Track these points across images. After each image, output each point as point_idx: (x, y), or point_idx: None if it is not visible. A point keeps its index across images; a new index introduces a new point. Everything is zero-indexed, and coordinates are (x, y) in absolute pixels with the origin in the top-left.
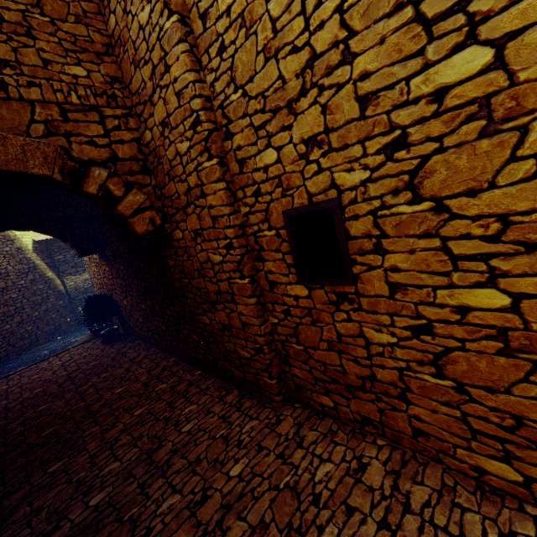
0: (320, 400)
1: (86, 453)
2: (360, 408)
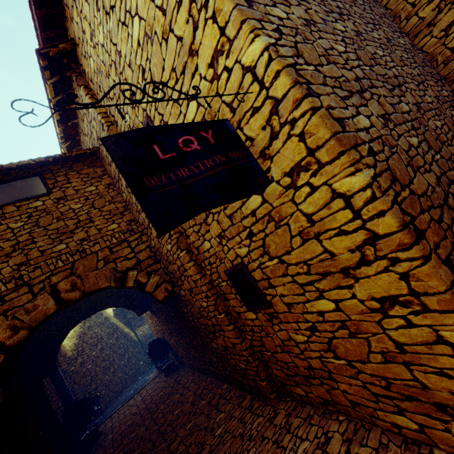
0: (297, 391)
1: None
2: (318, 392)
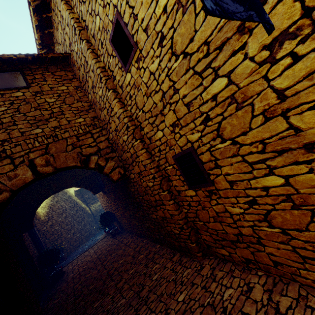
0: (221, 252)
1: (109, 296)
2: (242, 253)
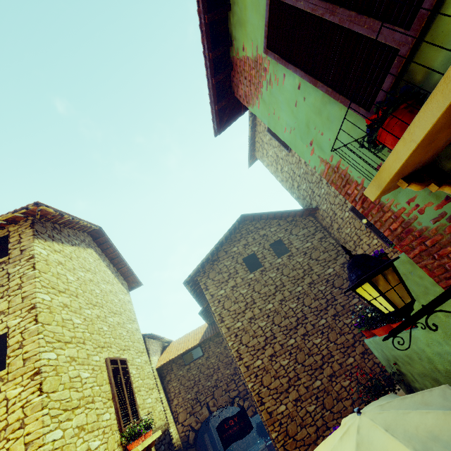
0: None
1: None
2: None
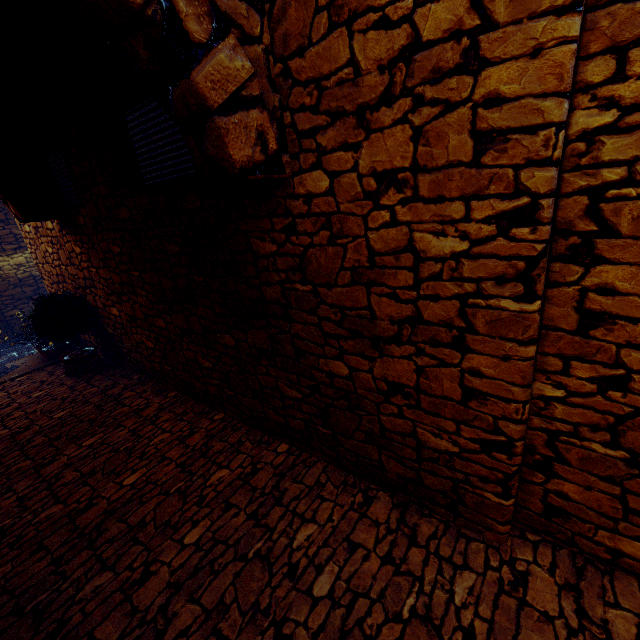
0: (615, 545)
1: None
2: None
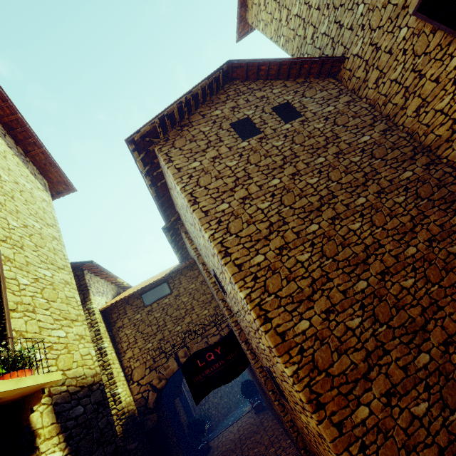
0: None
1: None
2: None
